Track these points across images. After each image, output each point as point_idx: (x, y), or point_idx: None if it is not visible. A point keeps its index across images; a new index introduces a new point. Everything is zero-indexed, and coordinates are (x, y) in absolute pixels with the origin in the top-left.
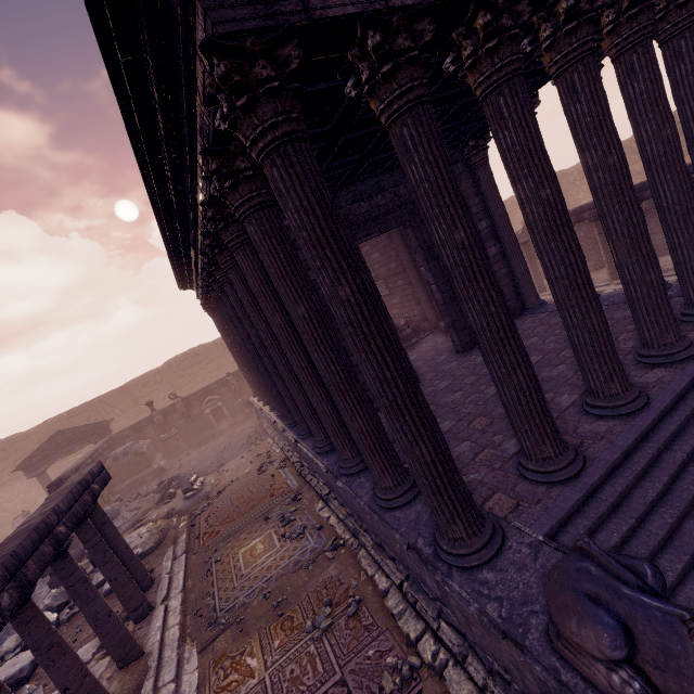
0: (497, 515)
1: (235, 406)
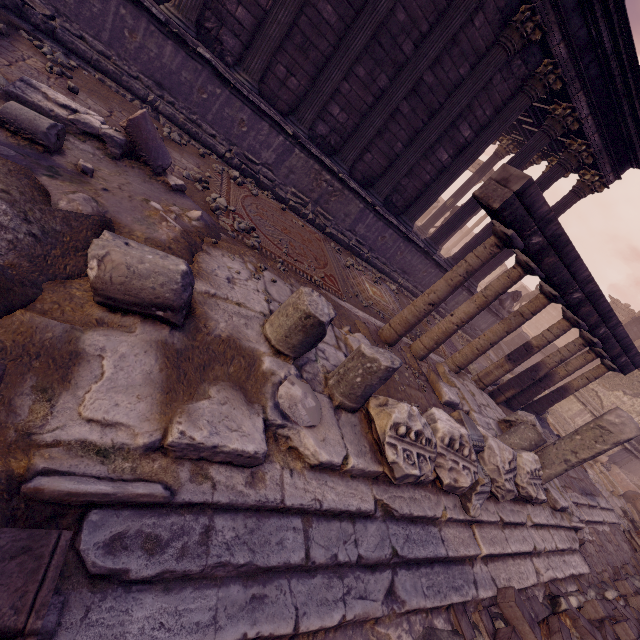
0: None
1: None
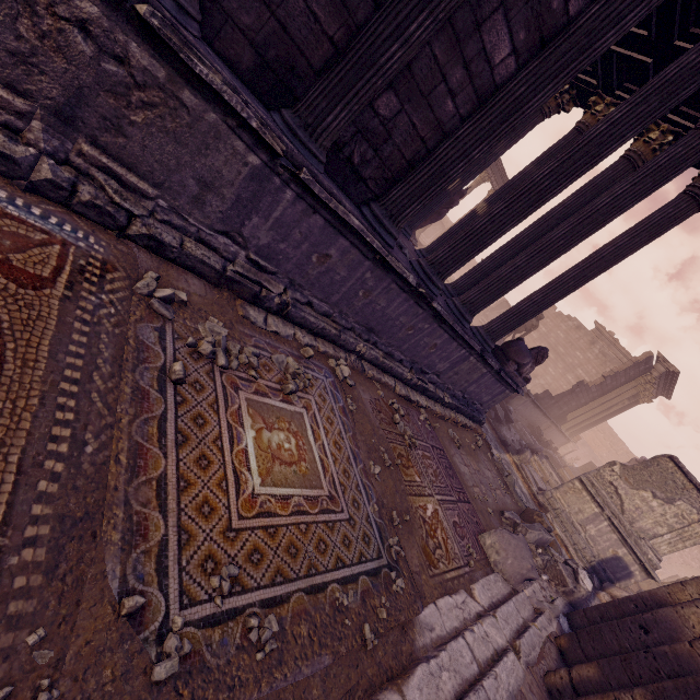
0: None
1: None
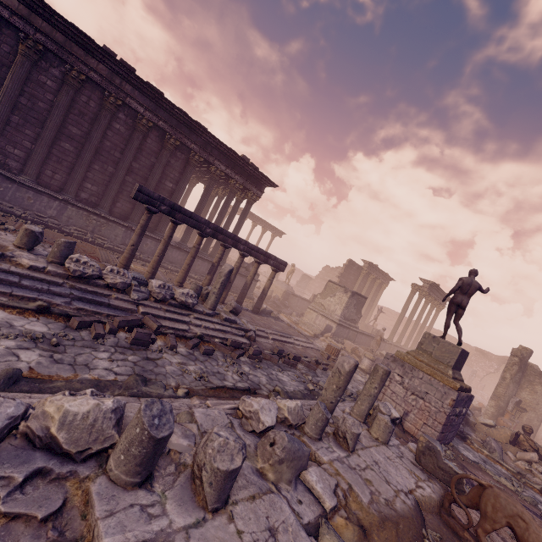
0: None
1: None
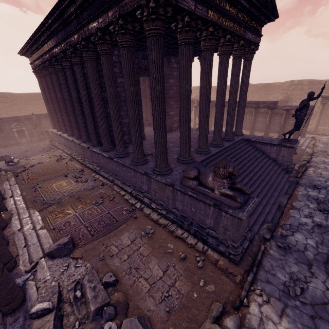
0: (170, 168)
1: (34, 132)
